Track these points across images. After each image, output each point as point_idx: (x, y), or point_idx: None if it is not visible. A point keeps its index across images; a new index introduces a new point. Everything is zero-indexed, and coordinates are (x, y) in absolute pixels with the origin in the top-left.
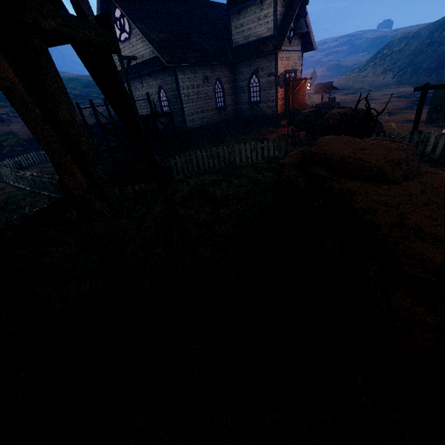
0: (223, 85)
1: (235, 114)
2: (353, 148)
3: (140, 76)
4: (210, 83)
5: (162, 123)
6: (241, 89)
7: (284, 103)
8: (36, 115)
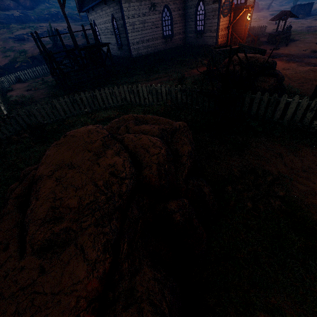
0: (171, 13)
1: (182, 42)
2: (69, 161)
3: (100, 3)
4: (157, 10)
5: (104, 52)
6: (189, 16)
7: (226, 34)
8: None
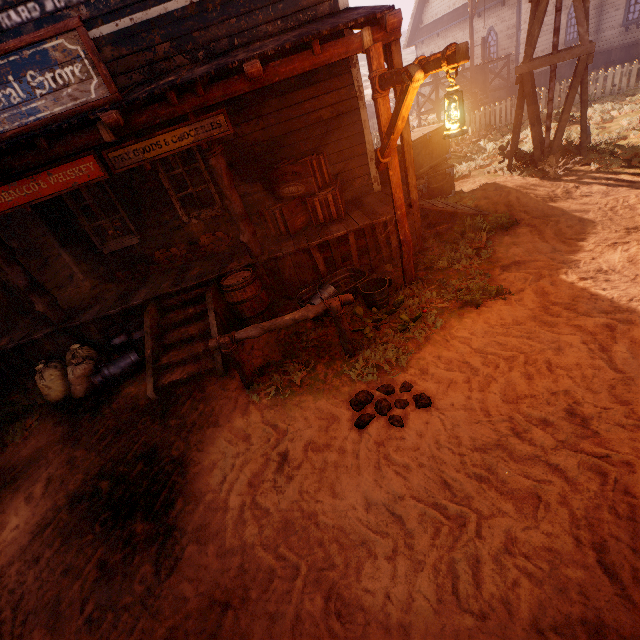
0: None
1: None
2: None
3: (465, 20)
4: (563, 6)
5: (492, 72)
6: (613, 4)
7: None
8: (581, 6)
